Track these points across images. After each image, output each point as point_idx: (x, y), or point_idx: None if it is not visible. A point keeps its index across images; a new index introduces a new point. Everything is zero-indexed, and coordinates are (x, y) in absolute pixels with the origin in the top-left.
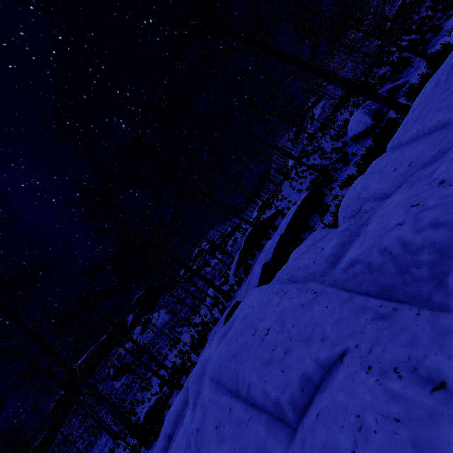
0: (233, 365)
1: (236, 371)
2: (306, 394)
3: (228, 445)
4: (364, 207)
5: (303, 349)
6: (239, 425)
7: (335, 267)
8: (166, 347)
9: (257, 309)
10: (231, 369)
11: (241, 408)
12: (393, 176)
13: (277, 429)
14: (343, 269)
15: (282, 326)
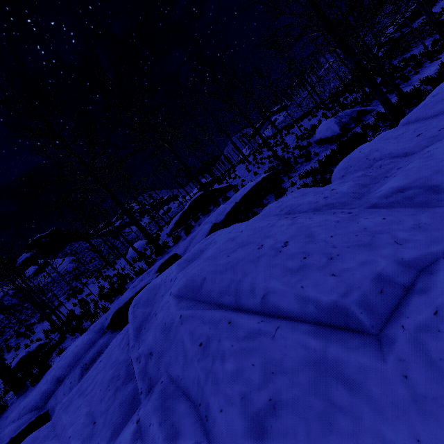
0: (231, 276)
1: (237, 281)
2: (389, 296)
3: (237, 362)
4: (380, 163)
5: (365, 253)
6: (255, 337)
7: (365, 198)
8: (62, 295)
9: (251, 232)
10: (227, 280)
11: (254, 320)
12: (418, 139)
13: (340, 338)
14: (385, 195)
15: (311, 238)
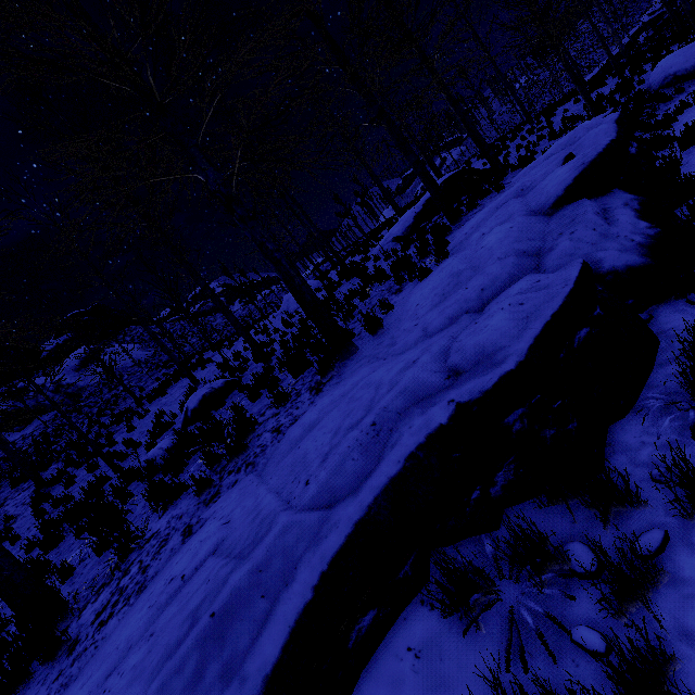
0: None
1: None
2: None
3: None
4: None
5: None
6: None
7: None
8: (155, 382)
9: None
10: None
11: None
12: None
13: None
14: None
15: None
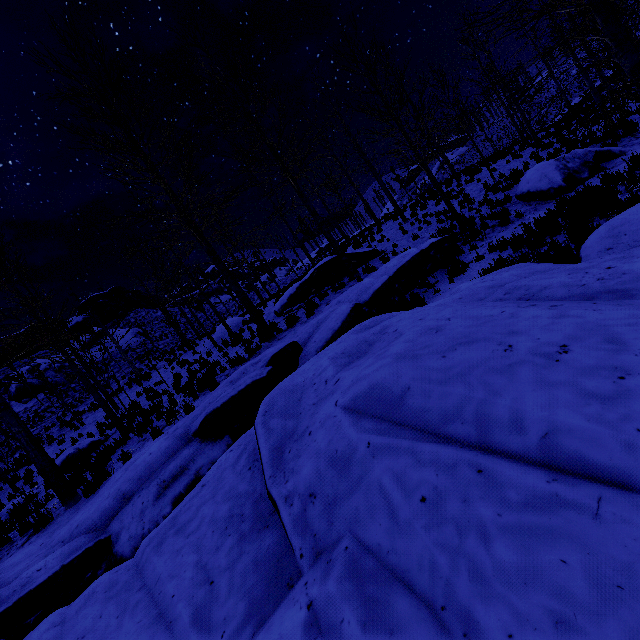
0: (464, 391)
1: (479, 402)
2: None
3: (520, 547)
4: None
5: None
6: (550, 508)
7: None
8: (122, 379)
9: (471, 321)
10: (456, 396)
11: (534, 475)
12: None
13: None
14: None
15: (620, 344)
